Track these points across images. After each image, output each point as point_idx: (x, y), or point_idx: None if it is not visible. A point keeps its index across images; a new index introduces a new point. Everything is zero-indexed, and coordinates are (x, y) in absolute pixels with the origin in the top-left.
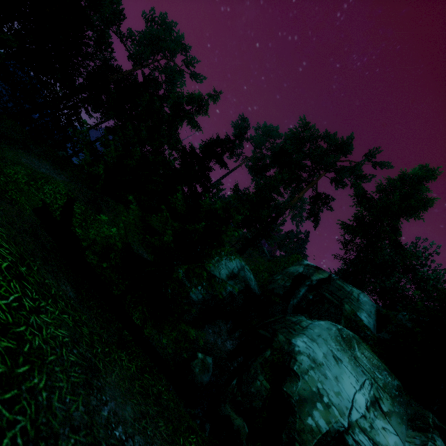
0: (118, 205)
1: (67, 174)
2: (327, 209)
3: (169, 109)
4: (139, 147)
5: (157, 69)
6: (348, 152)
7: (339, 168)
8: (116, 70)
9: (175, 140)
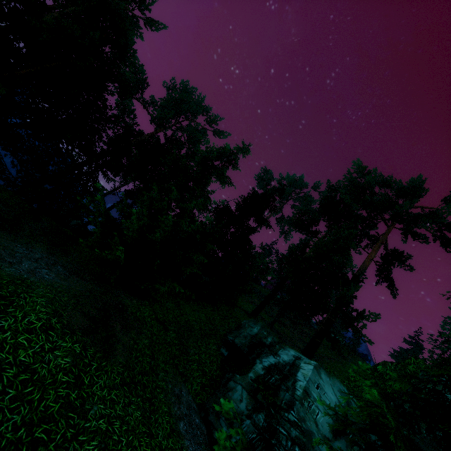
0: (140, 305)
1: (69, 259)
2: (404, 269)
3: (197, 165)
4: (166, 211)
5: (180, 129)
6: (422, 196)
7: (412, 216)
8: (137, 133)
9: (209, 199)
